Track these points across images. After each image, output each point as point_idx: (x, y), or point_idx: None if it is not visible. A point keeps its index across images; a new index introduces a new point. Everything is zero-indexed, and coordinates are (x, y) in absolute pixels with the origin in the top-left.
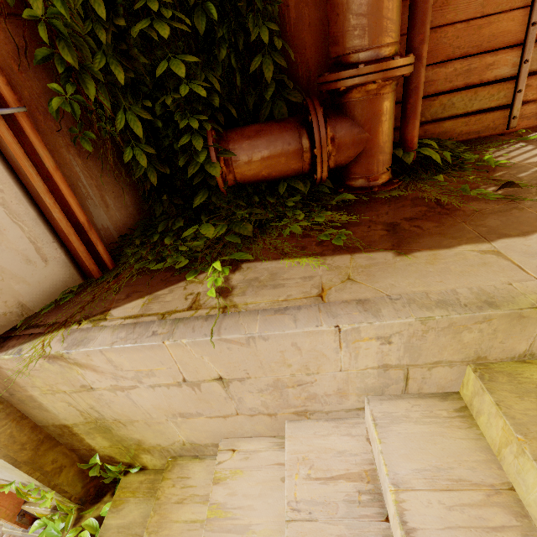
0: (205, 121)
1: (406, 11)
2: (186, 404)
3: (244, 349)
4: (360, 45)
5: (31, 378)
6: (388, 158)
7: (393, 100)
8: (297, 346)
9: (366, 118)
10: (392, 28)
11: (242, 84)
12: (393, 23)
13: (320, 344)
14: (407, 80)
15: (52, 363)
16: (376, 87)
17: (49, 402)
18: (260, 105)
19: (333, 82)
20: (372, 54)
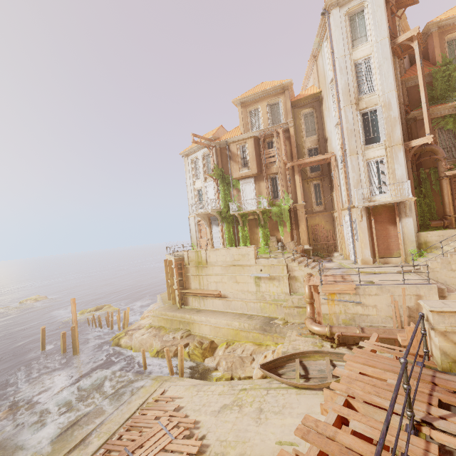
0: (427, 219)
1: (453, 210)
2: (437, 239)
3: (445, 232)
4: (448, 214)
5: (422, 235)
6: (454, 225)
7: (454, 219)
8: (450, 232)
9: (450, 220)
10: (452, 213)
11: (430, 216)
12: (452, 212)
13: (452, 231)
14: (455, 217)
15: (425, 233)
16: (451, 217)
17: (421, 239)
18: (432, 219)
19: (445, 217)
20: (450, 214)
